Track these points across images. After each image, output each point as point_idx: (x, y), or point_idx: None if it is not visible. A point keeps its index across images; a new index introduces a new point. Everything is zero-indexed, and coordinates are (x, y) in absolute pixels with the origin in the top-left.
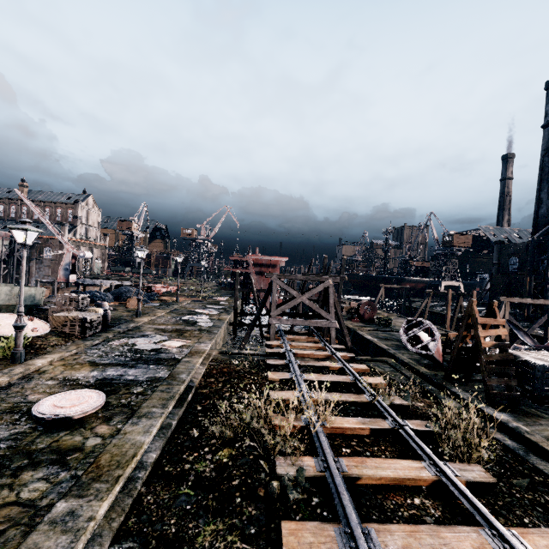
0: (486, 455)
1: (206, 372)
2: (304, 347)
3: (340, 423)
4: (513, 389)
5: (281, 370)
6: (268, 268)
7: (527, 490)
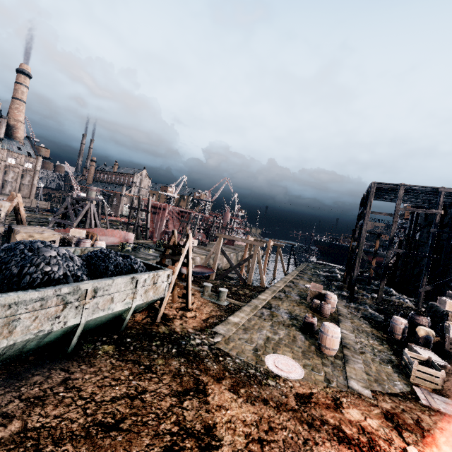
0: None
1: None
2: None
3: None
4: None
5: None
6: (161, 210)
7: None
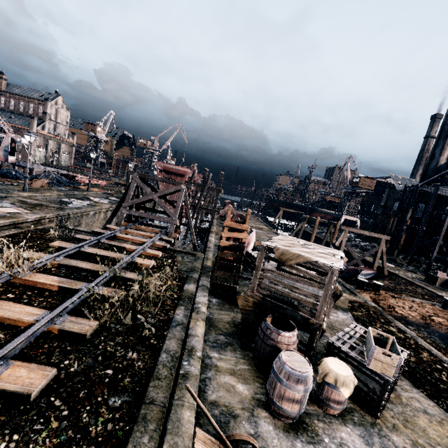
0: (130, 319)
1: (13, 234)
2: (138, 235)
3: (38, 278)
4: (235, 282)
5: (78, 242)
6: (177, 177)
7: (121, 346)
